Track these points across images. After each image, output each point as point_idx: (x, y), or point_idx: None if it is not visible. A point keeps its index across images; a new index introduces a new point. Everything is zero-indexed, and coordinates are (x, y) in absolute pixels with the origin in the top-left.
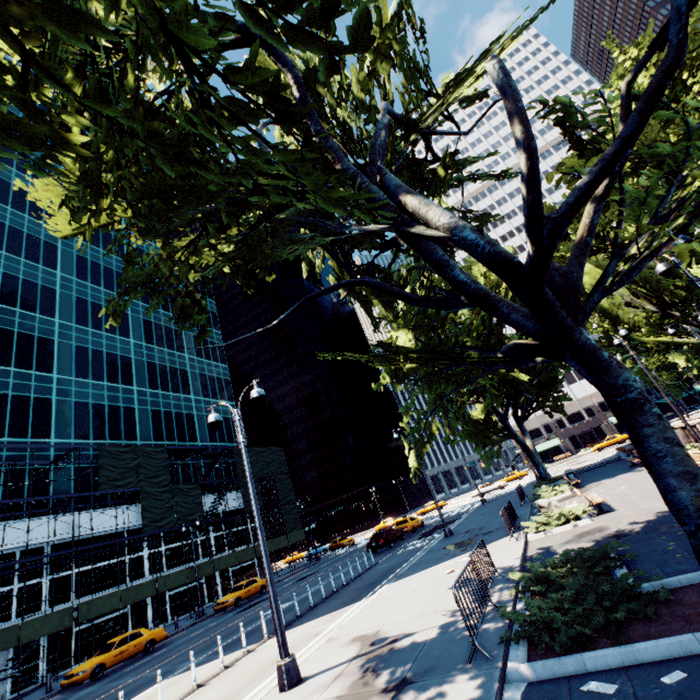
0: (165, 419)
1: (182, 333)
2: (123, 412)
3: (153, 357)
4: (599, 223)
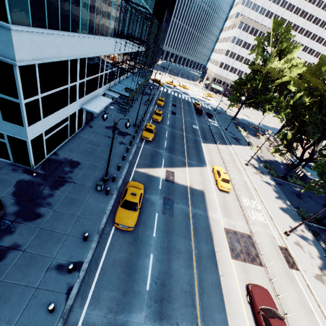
0: None
1: None
2: None
3: None
4: None
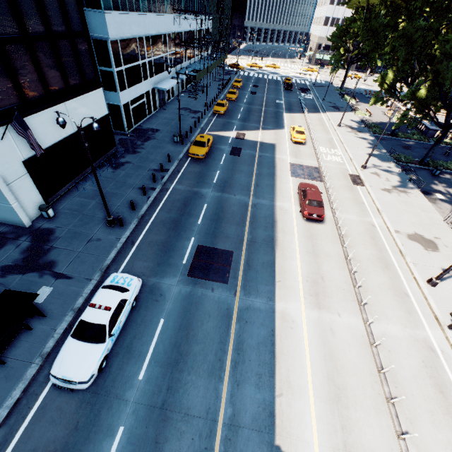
0: None
1: None
2: None
3: None
4: None
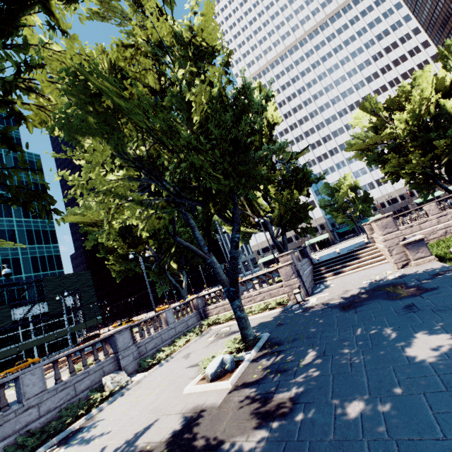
0: None
1: None
2: None
3: None
4: None
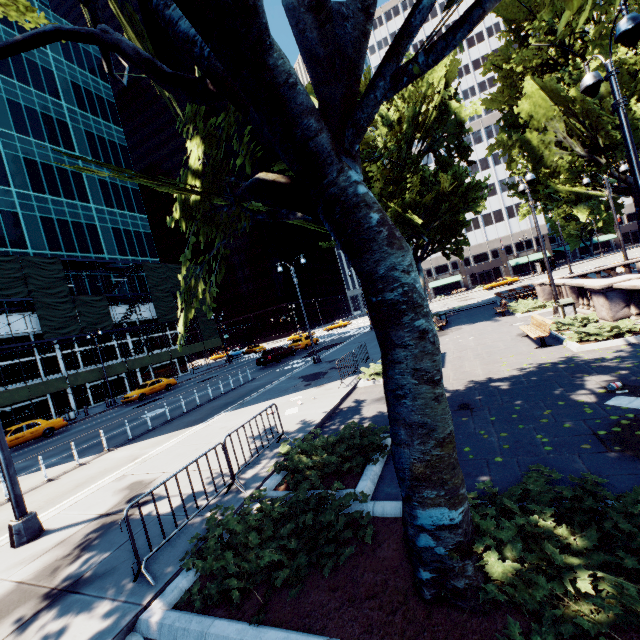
0: (60, 228)
1: (67, 124)
2: (2, 217)
3: (32, 152)
4: (555, 7)
